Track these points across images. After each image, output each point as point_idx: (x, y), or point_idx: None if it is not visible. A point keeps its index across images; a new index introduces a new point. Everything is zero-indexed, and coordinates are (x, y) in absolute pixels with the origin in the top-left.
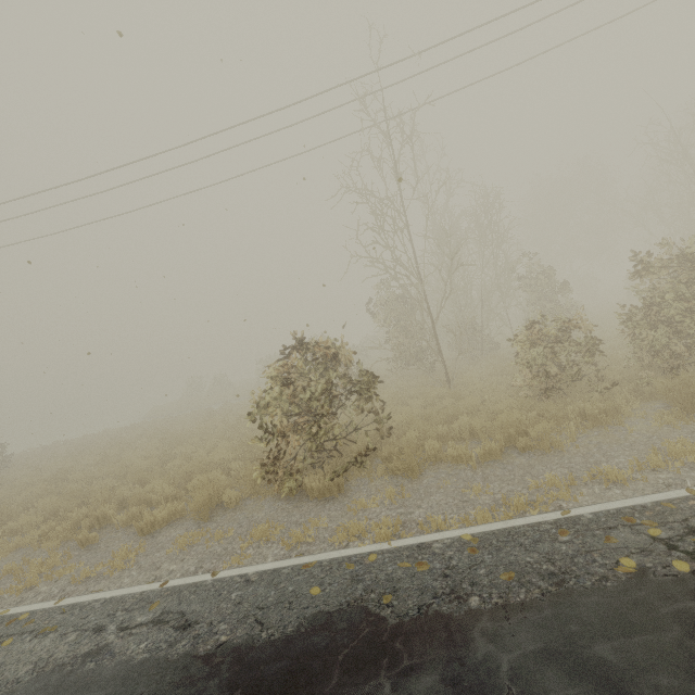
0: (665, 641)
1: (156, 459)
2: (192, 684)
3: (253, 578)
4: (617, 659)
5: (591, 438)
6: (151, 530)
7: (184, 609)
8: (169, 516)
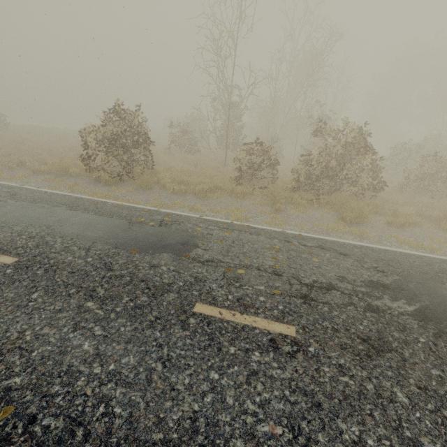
0: (114, 229)
1: (67, 149)
2: (1, 203)
3: (48, 193)
4: (98, 228)
5: (225, 200)
6: (37, 172)
7: (18, 192)
8: (48, 170)
